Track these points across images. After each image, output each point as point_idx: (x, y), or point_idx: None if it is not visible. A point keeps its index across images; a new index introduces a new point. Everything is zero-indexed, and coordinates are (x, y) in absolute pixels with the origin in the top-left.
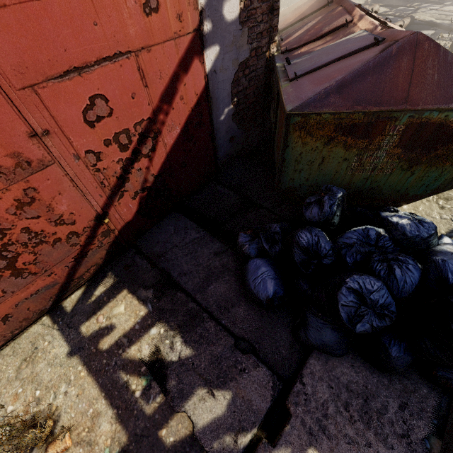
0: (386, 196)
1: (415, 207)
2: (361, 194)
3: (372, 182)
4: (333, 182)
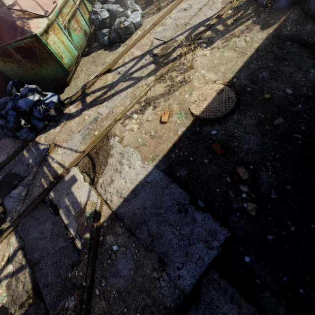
0: (54, 80)
1: (77, 83)
2: (45, 81)
3: (40, 75)
4: (29, 78)
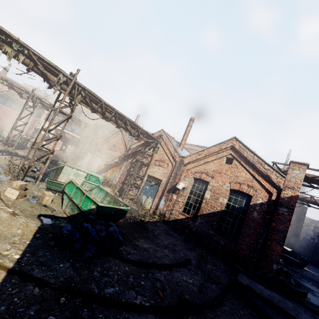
0: None
1: None
2: None
3: None
4: None
